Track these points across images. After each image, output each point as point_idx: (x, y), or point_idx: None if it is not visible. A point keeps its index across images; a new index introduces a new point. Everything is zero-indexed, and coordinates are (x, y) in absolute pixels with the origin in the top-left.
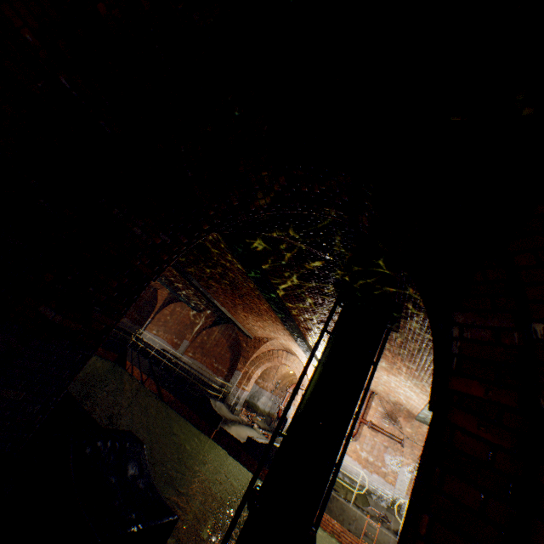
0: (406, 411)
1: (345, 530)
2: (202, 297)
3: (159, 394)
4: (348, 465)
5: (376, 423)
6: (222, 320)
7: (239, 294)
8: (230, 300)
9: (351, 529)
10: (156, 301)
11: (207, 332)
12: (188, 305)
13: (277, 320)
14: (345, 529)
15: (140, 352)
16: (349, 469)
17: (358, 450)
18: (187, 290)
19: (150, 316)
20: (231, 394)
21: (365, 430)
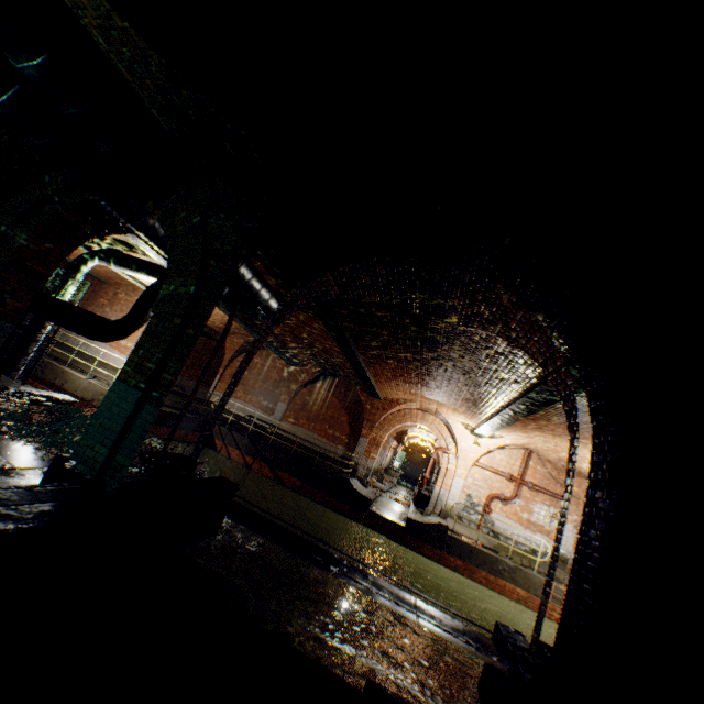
0: (576, 472)
1: (531, 596)
2: (320, 356)
3: (277, 480)
4: (508, 528)
5: (536, 483)
6: (328, 374)
7: (422, 372)
8: (394, 373)
9: (537, 595)
10: (224, 351)
11: (309, 391)
12: (284, 360)
13: (470, 401)
14: (531, 595)
15: (226, 425)
16: (511, 532)
17: (518, 512)
18: (299, 348)
19: (218, 372)
20: (360, 466)
21: (524, 491)
